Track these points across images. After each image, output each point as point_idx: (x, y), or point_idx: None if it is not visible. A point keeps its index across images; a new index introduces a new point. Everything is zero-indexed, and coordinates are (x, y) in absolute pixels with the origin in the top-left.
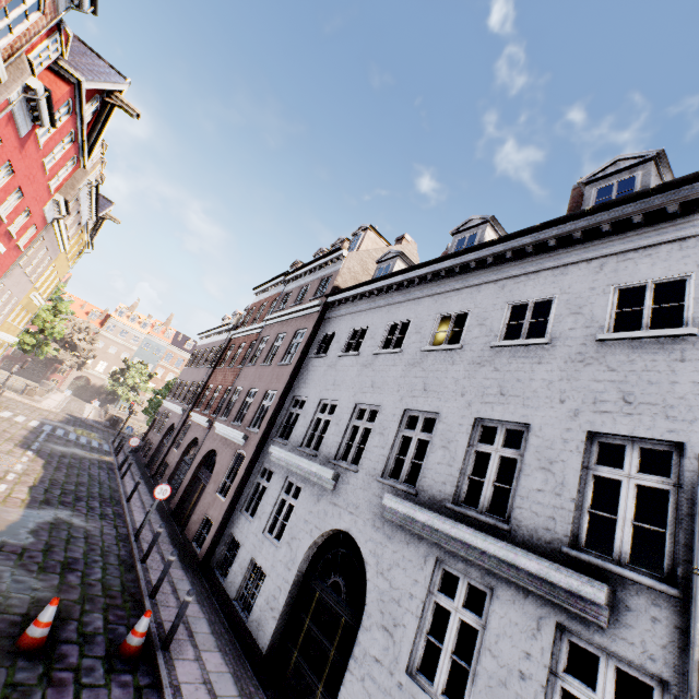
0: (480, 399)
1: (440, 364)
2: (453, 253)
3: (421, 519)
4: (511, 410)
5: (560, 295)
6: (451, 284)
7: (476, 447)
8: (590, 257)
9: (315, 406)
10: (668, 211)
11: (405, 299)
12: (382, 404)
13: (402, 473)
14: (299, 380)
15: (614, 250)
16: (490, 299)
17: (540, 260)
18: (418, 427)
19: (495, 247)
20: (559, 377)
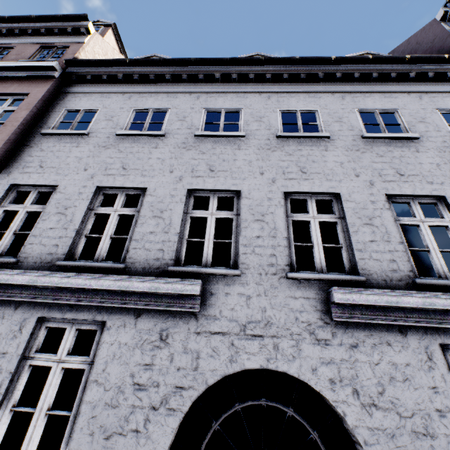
0: (380, 178)
1: (310, 149)
2: (287, 58)
3: (414, 304)
4: (419, 186)
5: (401, 109)
6: (282, 87)
7: (399, 221)
8: (408, 90)
9: (86, 197)
10: (448, 75)
11: (222, 91)
12: (243, 188)
13: (318, 262)
14: (22, 162)
15: (424, 90)
16: (336, 104)
17: (368, 85)
18: (313, 210)
19: (326, 66)
20: (443, 161)
